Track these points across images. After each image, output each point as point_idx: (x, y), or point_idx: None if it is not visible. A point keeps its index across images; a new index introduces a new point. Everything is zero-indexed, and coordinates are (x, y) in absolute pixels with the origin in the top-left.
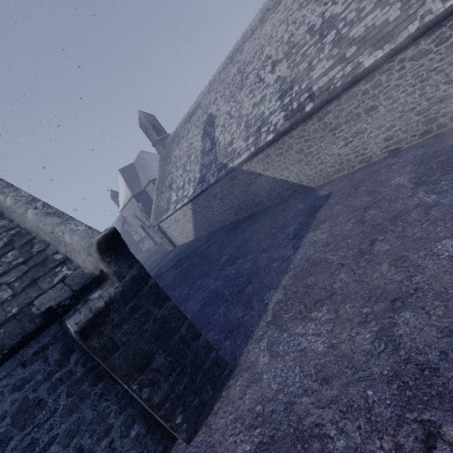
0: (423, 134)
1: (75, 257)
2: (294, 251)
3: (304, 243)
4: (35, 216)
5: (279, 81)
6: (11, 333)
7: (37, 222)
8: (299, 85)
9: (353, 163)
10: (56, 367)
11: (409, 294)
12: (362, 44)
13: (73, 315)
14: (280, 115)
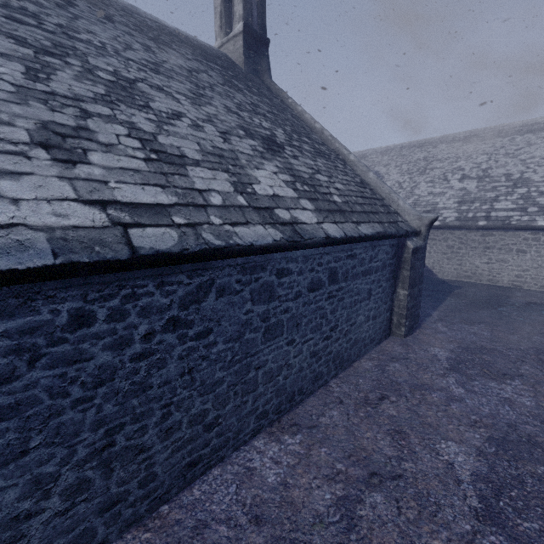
0: (542, 287)
1: (404, 215)
2: (441, 301)
3: (448, 300)
4: (376, 179)
5: (464, 191)
6: (399, 229)
7: (377, 182)
8: (481, 204)
9: (482, 278)
10: (392, 257)
11: (538, 333)
12: (542, 210)
13: (409, 241)
14: (453, 214)
